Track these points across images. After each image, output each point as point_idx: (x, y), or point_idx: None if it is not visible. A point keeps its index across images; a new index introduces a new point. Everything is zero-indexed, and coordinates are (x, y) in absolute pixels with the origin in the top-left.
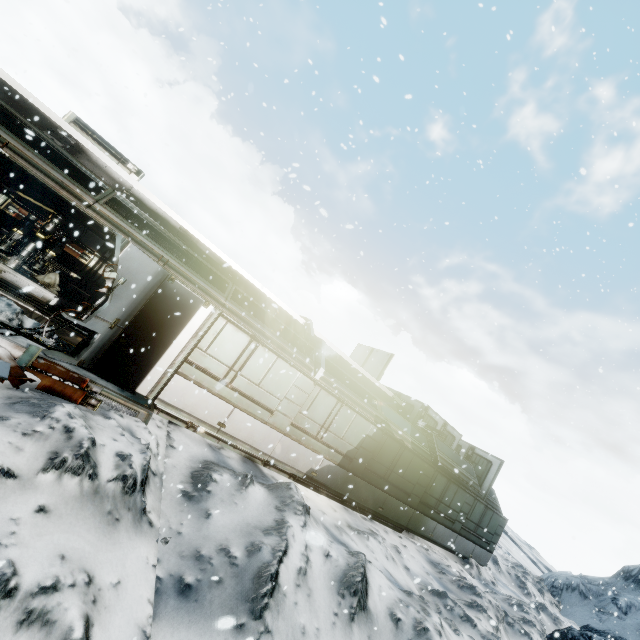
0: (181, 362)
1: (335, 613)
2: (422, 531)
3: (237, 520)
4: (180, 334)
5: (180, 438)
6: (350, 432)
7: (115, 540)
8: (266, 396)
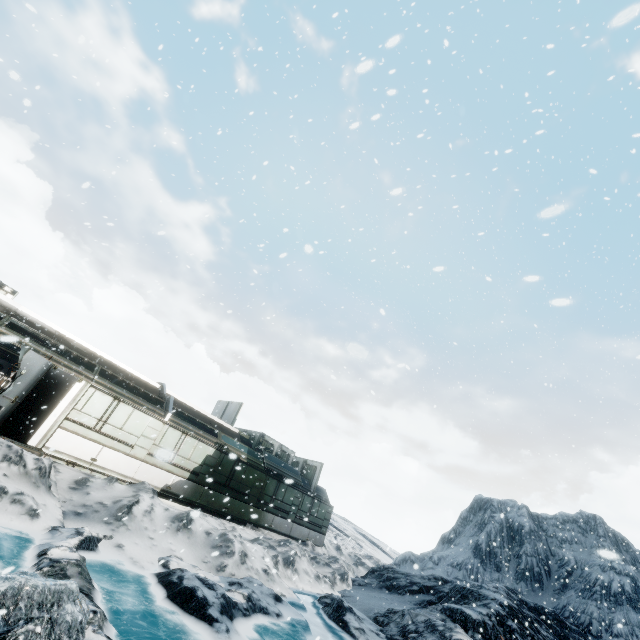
0: (62, 420)
1: (168, 527)
2: (263, 523)
3: (107, 495)
4: (61, 402)
5: (63, 468)
6: (195, 454)
7: (39, 493)
8: (127, 436)
